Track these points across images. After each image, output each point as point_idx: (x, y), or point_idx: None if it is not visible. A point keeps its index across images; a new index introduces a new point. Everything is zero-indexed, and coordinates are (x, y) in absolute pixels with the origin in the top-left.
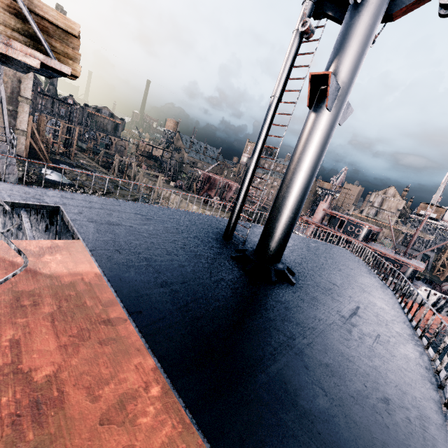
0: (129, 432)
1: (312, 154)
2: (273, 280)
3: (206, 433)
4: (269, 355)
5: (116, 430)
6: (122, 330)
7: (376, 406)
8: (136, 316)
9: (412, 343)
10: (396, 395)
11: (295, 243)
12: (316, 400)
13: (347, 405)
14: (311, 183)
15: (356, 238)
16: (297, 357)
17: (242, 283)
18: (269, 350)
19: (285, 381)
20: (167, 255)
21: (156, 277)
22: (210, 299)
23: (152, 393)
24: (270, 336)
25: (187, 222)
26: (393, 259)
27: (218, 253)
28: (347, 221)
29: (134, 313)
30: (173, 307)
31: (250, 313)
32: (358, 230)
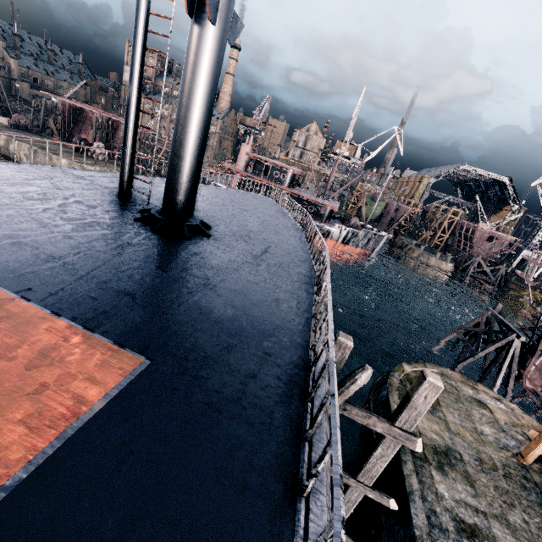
0: (61, 367)
1: (204, 84)
2: (187, 236)
3: (135, 350)
4: (185, 295)
5: (46, 369)
6: (13, 308)
7: (270, 305)
8: (25, 294)
9: (306, 264)
10: (286, 296)
11: (212, 197)
12: (225, 312)
13: (249, 309)
14: (209, 122)
15: (282, 185)
16: (212, 290)
17: (152, 243)
18: (186, 291)
19: (200, 307)
20: (42, 227)
21: (35, 254)
22: (116, 264)
23: (73, 342)
24: (186, 281)
25: (59, 184)
26: (314, 202)
27: (116, 218)
28: (272, 166)
29: (21, 291)
30: (71, 278)
31: (165, 268)
32: (284, 176)
